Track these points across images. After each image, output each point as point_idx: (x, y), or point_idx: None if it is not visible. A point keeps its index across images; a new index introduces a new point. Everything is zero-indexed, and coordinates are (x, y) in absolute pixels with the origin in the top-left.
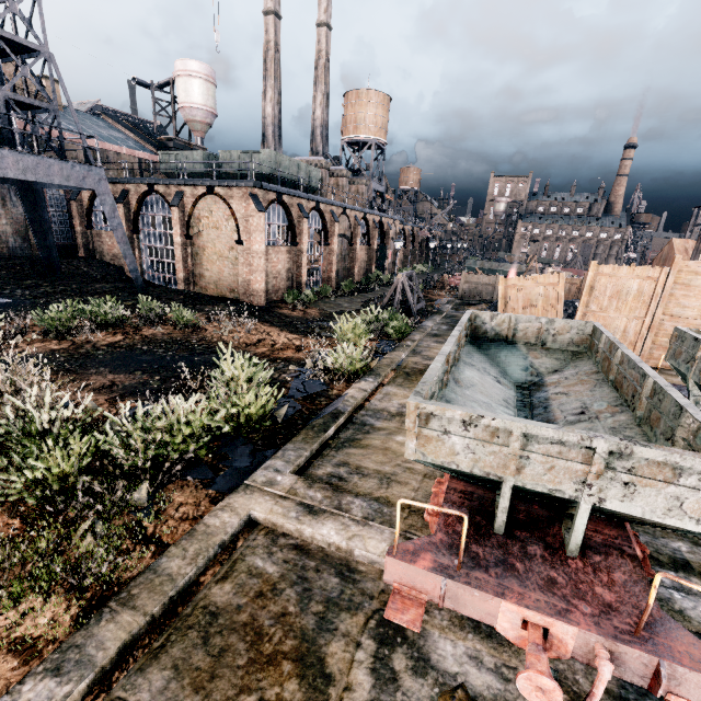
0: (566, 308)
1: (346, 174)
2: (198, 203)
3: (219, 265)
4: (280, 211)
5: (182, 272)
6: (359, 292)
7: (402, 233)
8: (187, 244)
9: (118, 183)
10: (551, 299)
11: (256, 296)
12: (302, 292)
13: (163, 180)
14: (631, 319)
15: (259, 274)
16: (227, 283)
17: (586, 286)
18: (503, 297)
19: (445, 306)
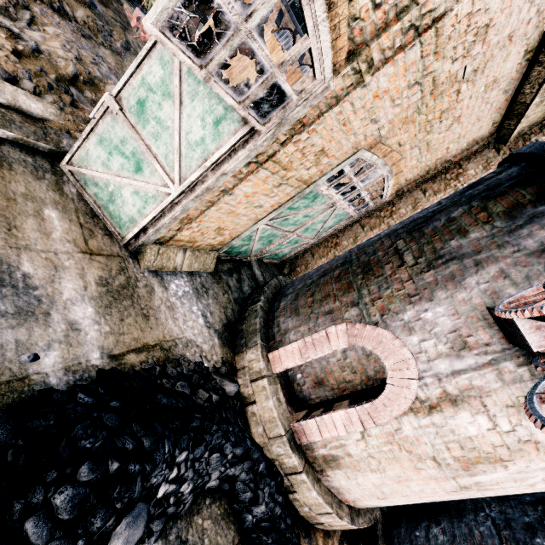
0: None
1: None
2: None
3: None
4: (290, 42)
5: None
6: None
7: None
8: None
9: None
10: None
11: None
12: None
13: None
14: None
15: None
16: None
17: None
18: None
19: None
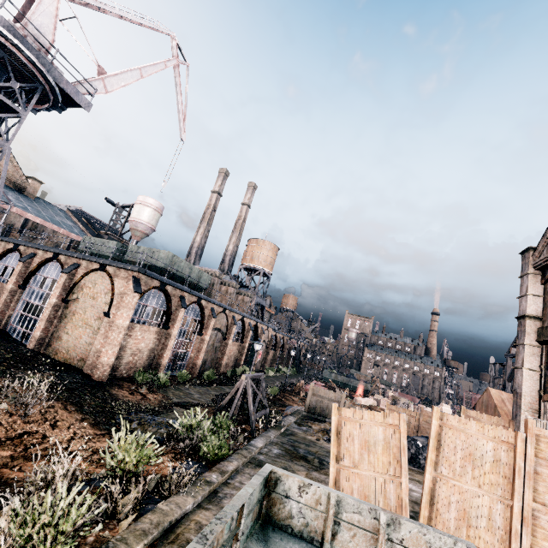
0: (409, 445)
1: (235, 286)
2: (88, 275)
3: (80, 331)
4: (161, 297)
5: (40, 330)
6: (219, 384)
7: (273, 339)
8: (61, 307)
9: (31, 247)
10: (392, 446)
11: (100, 369)
12: (156, 374)
13: (67, 251)
14: (494, 498)
15: (111, 347)
16: (79, 350)
17: (432, 437)
18: (336, 431)
19: (288, 417)
